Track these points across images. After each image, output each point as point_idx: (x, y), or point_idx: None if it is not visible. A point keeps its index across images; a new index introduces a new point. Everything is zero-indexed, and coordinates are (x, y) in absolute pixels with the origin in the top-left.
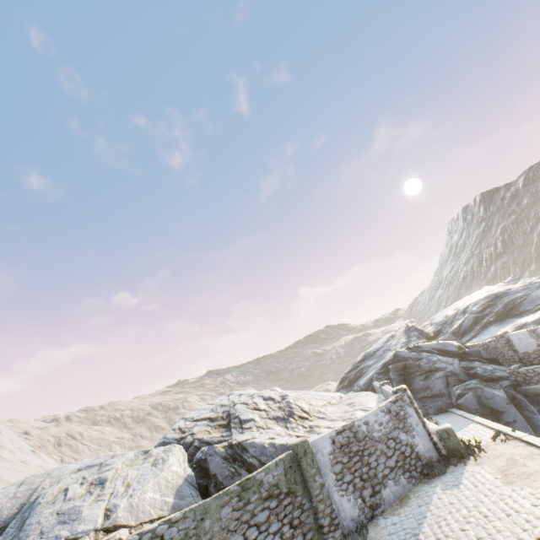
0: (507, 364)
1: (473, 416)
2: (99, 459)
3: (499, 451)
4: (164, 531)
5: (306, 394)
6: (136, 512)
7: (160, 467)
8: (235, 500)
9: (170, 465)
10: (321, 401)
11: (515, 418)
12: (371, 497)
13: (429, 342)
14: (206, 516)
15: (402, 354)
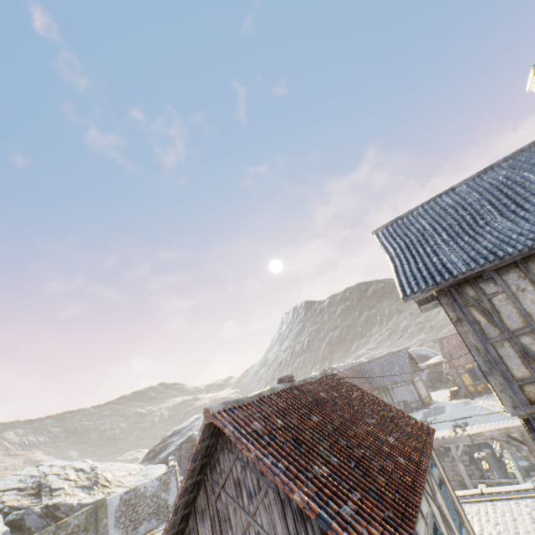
0: None
1: None
2: None
3: None
4: None
5: (113, 465)
6: None
7: None
8: (51, 534)
9: None
10: (124, 472)
11: None
12: (132, 530)
13: None
14: None
15: (194, 436)
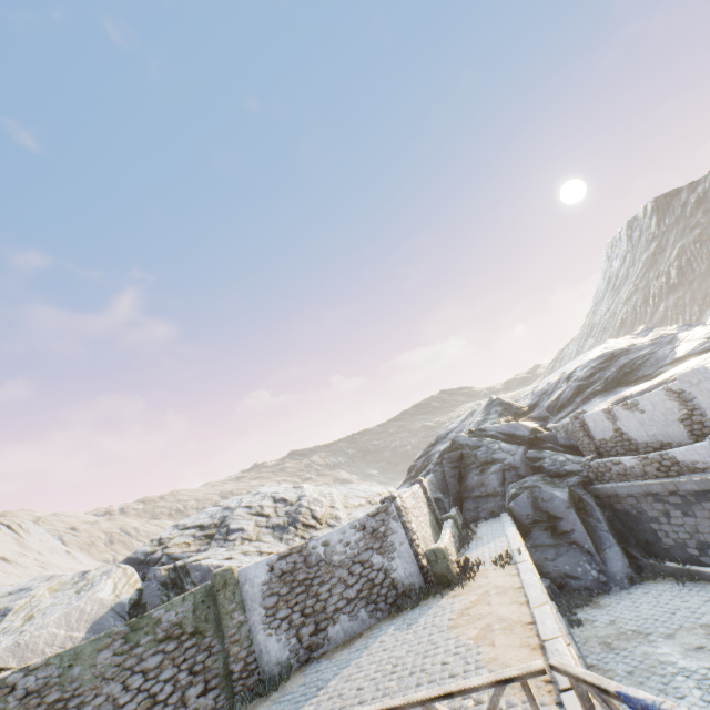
0: (587, 453)
1: (510, 526)
2: (34, 581)
3: (487, 581)
4: (17, 681)
5: (352, 489)
6: (22, 652)
7: (82, 594)
8: (119, 643)
9: (96, 592)
10: (360, 499)
11: (574, 526)
12: (312, 636)
13: (498, 424)
14: (76, 662)
15: (459, 441)
